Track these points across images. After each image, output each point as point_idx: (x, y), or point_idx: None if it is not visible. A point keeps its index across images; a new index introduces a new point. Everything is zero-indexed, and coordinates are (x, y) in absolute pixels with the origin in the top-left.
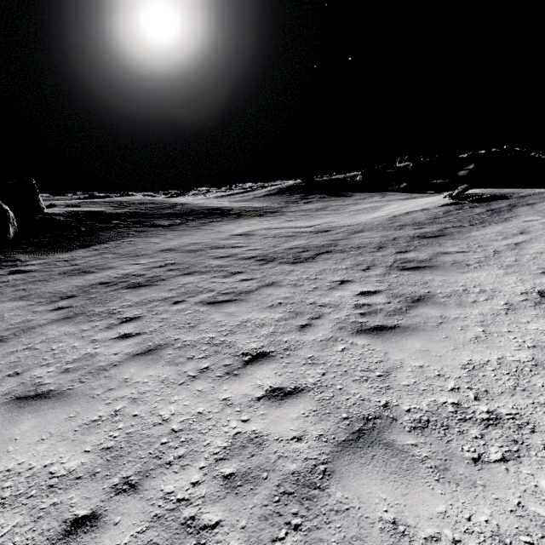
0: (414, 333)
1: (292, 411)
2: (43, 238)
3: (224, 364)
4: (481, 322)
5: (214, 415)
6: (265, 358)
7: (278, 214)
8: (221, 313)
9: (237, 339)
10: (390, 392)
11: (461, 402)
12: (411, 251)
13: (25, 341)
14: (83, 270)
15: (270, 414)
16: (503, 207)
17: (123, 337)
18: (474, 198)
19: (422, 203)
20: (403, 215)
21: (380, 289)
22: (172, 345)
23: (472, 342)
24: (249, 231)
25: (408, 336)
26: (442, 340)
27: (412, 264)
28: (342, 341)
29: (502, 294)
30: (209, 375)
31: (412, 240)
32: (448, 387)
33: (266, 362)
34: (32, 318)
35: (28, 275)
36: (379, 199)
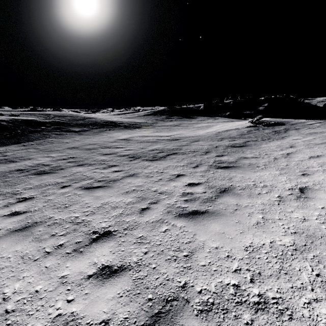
0: (217, 217)
1: (111, 291)
2: None
3: (76, 242)
4: (262, 210)
5: (47, 294)
6: (108, 236)
7: (150, 127)
8: (91, 197)
9: (94, 219)
10: (190, 273)
11: (241, 284)
12: (225, 155)
13: None
14: (10, 160)
15: (92, 293)
16: (281, 130)
17: (12, 215)
18: (265, 124)
19: (236, 125)
20: (224, 131)
21: (201, 181)
22: (45, 222)
23: (254, 227)
24: (130, 137)
25: (212, 220)
26: (234, 224)
27: (224, 164)
28: (167, 223)
29: (277, 189)
30: (61, 251)
31: (227, 148)
32: (233, 268)
33: (108, 240)
34: None
35: None
36: (212, 121)
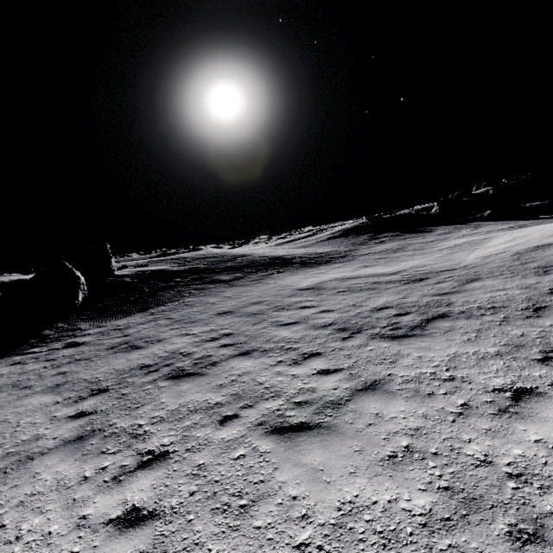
0: None
1: None
2: (107, 301)
3: None
4: None
5: None
6: None
7: (348, 259)
8: (297, 468)
9: None
10: None
11: None
12: None
13: (5, 494)
14: (132, 343)
15: None
16: None
17: (126, 522)
18: None
19: None
20: (532, 250)
21: None
22: None
23: None
24: (318, 283)
25: None
26: None
27: None
28: None
29: None
30: None
31: None
32: None
33: None
34: (43, 434)
35: (78, 350)
36: (472, 232)
